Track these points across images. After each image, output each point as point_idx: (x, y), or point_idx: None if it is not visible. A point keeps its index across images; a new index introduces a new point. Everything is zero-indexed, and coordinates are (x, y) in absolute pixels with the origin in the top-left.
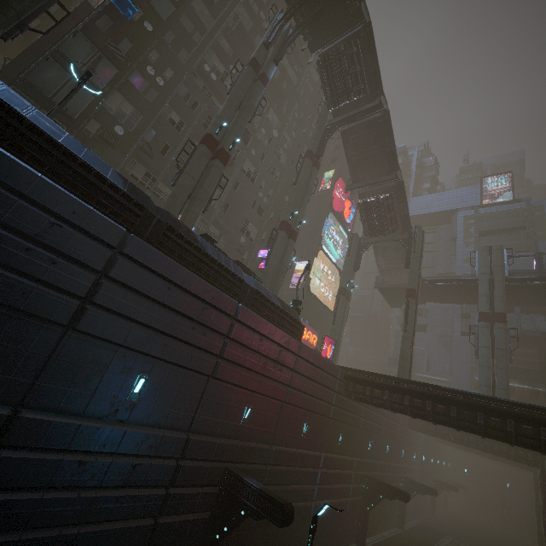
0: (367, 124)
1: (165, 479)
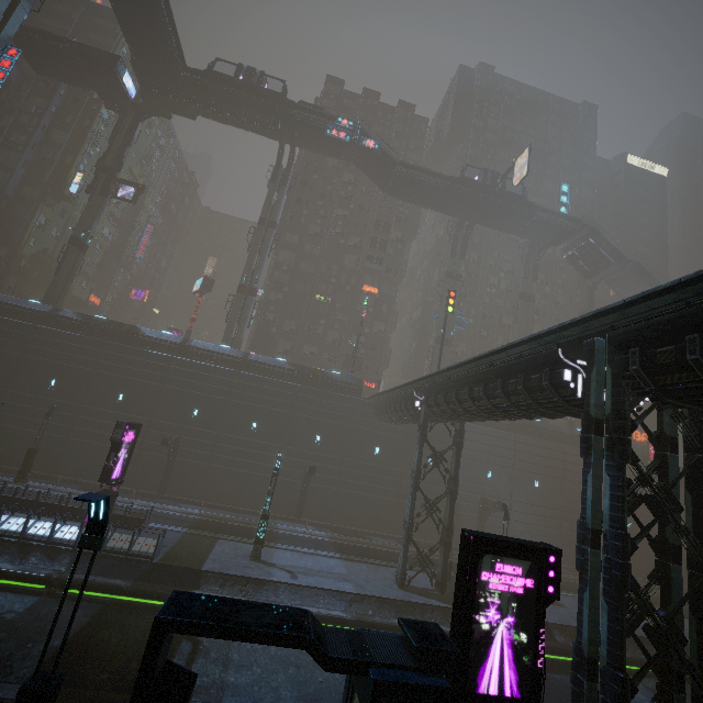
0: (624, 274)
1: (558, 517)
